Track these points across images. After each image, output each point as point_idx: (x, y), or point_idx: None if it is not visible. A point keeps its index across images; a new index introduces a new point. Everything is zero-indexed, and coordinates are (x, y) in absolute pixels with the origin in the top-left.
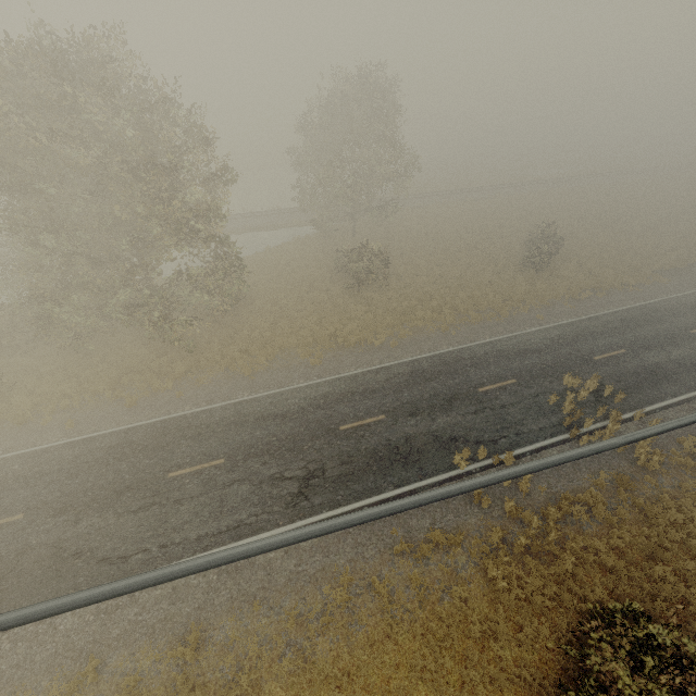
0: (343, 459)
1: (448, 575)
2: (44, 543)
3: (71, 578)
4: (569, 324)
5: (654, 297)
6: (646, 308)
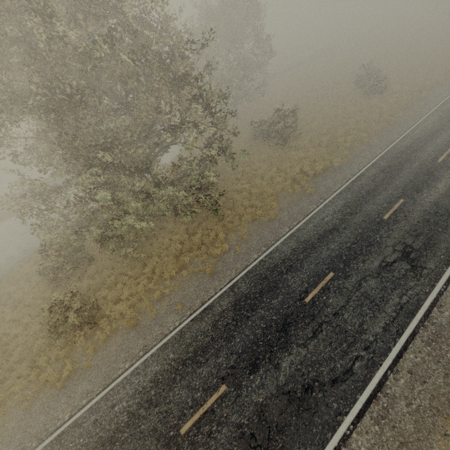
0: (412, 234)
1: None
2: (269, 396)
3: (325, 408)
4: (436, 111)
5: None
6: None
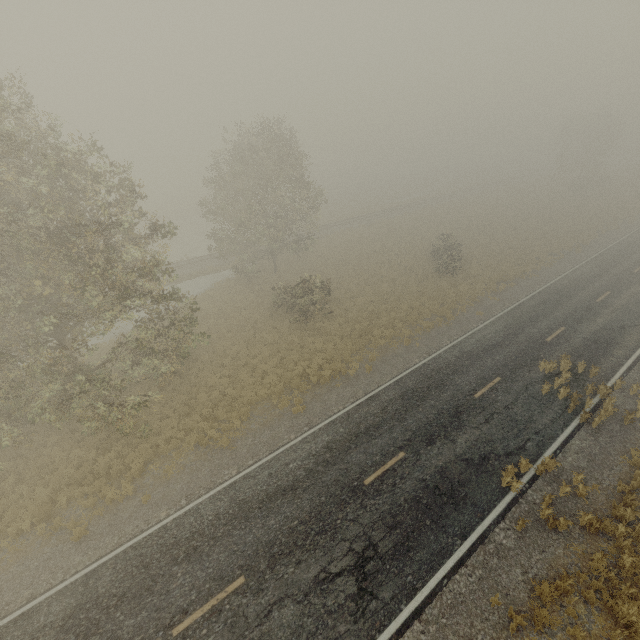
0: (388, 523)
1: (582, 639)
2: None
3: None
4: (506, 315)
5: (550, 279)
6: (552, 288)
